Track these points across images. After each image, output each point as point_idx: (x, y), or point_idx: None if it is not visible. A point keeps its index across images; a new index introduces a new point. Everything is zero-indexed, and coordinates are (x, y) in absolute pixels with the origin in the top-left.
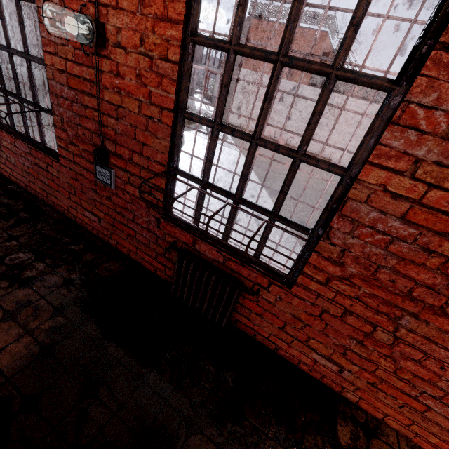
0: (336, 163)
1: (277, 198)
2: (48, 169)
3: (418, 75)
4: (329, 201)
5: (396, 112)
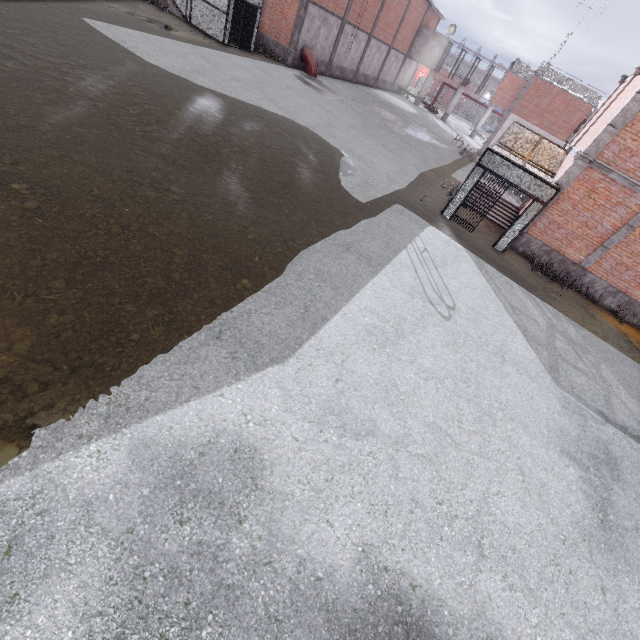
0: None
1: None
2: None
3: None
4: None
5: None
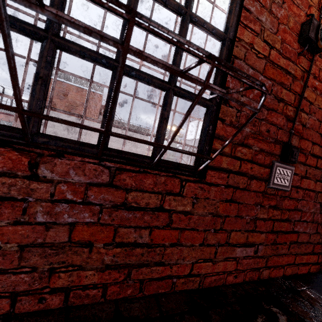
0: None
1: None
2: (161, 204)
3: None
4: None
5: None
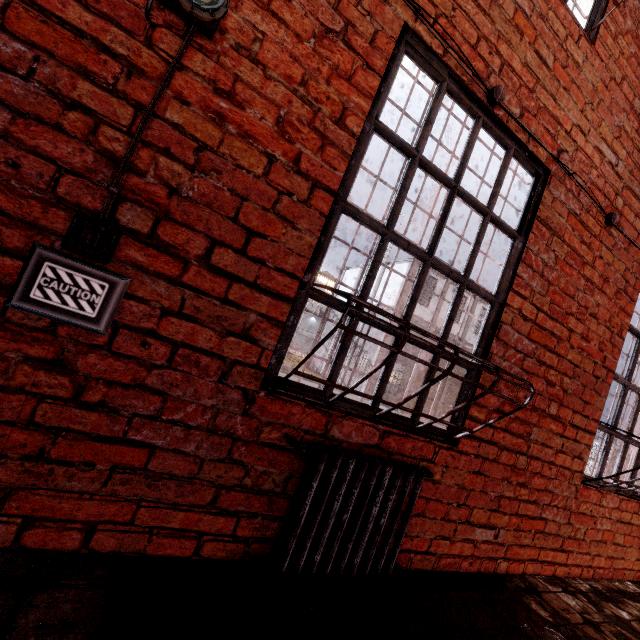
0: None
1: (445, 329)
2: None
3: (530, 232)
4: (485, 328)
5: (523, 254)
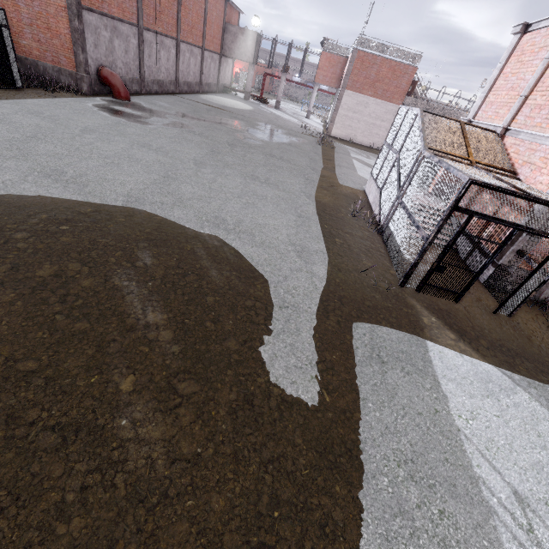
0: None
1: None
2: None
3: None
4: None
5: None
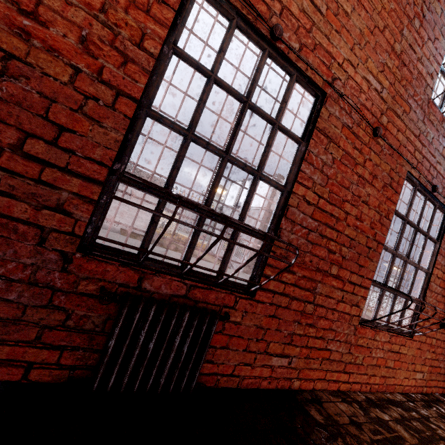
0: (125, 230)
1: (242, 209)
2: None
3: (311, 138)
4: (276, 209)
5: (305, 155)
